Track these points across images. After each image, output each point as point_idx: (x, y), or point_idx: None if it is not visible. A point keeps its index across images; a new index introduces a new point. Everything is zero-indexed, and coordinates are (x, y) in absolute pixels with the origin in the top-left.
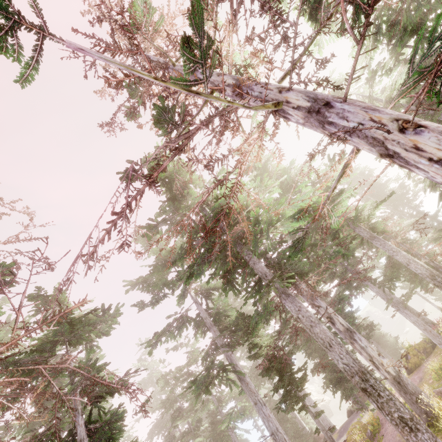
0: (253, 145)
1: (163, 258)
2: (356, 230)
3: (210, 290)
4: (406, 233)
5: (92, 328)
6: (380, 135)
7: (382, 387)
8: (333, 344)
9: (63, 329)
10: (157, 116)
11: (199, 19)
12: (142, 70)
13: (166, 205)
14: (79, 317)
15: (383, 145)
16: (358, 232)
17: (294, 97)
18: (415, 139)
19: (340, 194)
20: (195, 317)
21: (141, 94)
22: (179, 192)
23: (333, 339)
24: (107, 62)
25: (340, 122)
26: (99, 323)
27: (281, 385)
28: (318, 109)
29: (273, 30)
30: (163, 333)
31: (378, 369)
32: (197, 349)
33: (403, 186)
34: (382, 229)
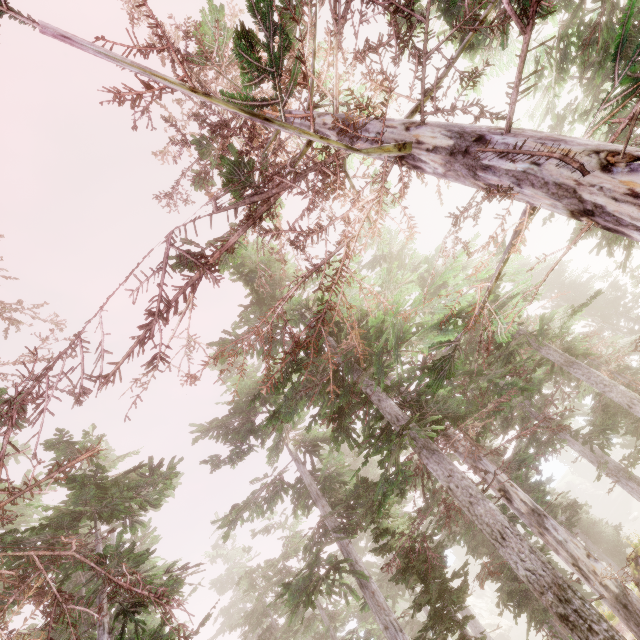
0: (367, 211)
1: (248, 392)
2: (542, 351)
3: (317, 441)
4: (624, 356)
5: (134, 494)
6: (569, 178)
7: (596, 614)
8: (507, 536)
9: (88, 495)
10: (227, 174)
11: (263, 1)
12: (219, 121)
13: (249, 311)
14: (117, 476)
15: (575, 195)
16: (546, 354)
17: (428, 134)
18: (630, 179)
19: (515, 296)
20: (295, 482)
21: (216, 152)
22: (269, 293)
23: (508, 526)
24: (110, 60)
25: (502, 164)
26: (144, 487)
27: (426, 598)
28: (465, 148)
29: (395, 37)
30: (245, 506)
31: (588, 580)
32: (299, 532)
33: (616, 287)
34: (585, 350)
